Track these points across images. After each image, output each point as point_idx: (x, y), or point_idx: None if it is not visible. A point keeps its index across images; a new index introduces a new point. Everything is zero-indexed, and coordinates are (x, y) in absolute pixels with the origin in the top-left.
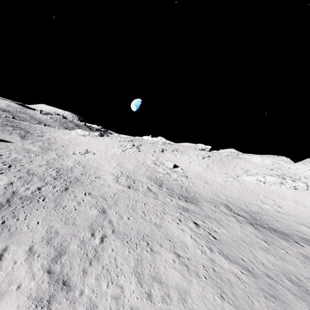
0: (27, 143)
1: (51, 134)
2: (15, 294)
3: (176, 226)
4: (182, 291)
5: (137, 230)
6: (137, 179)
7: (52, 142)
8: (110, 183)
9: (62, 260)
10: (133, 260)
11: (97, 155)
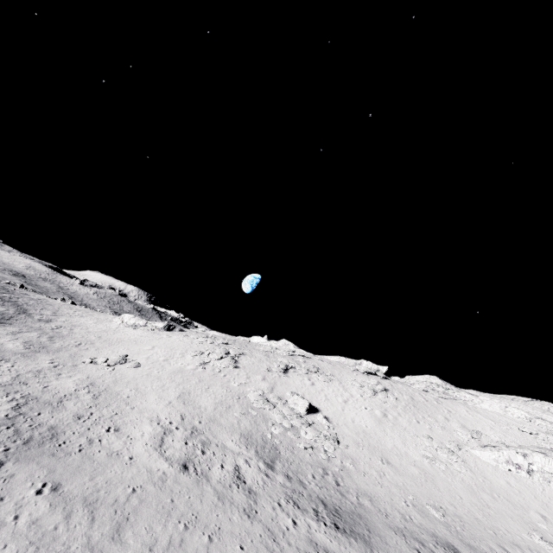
0: (3, 332)
1: (70, 320)
2: None
3: None
4: None
5: None
6: (215, 441)
7: (60, 334)
8: (139, 449)
9: None
10: None
11: (143, 369)
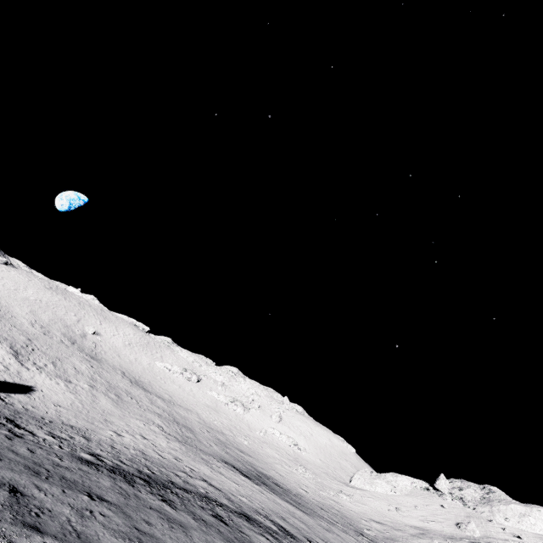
0: None
1: None
2: (2, 349)
3: (78, 362)
4: (74, 374)
5: (54, 354)
6: (52, 332)
7: None
8: (28, 325)
9: (16, 348)
10: (52, 361)
11: (5, 292)
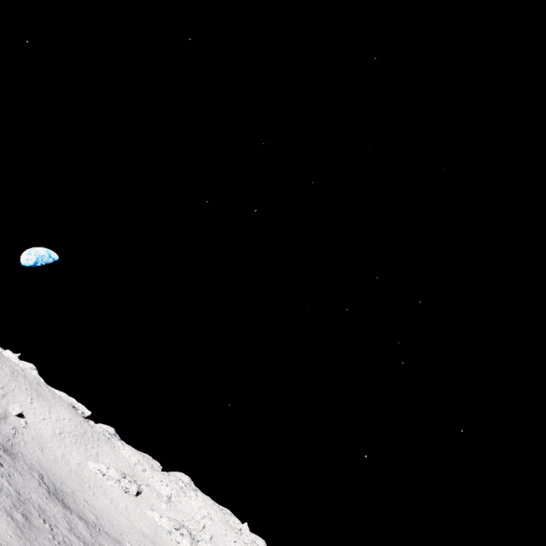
0: None
1: None
2: None
3: None
4: None
5: None
6: None
7: None
8: None
9: None
10: None
11: None
